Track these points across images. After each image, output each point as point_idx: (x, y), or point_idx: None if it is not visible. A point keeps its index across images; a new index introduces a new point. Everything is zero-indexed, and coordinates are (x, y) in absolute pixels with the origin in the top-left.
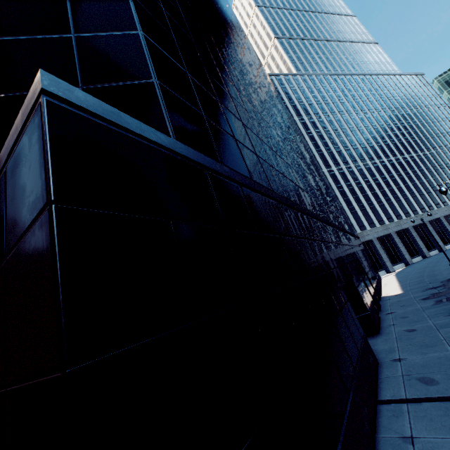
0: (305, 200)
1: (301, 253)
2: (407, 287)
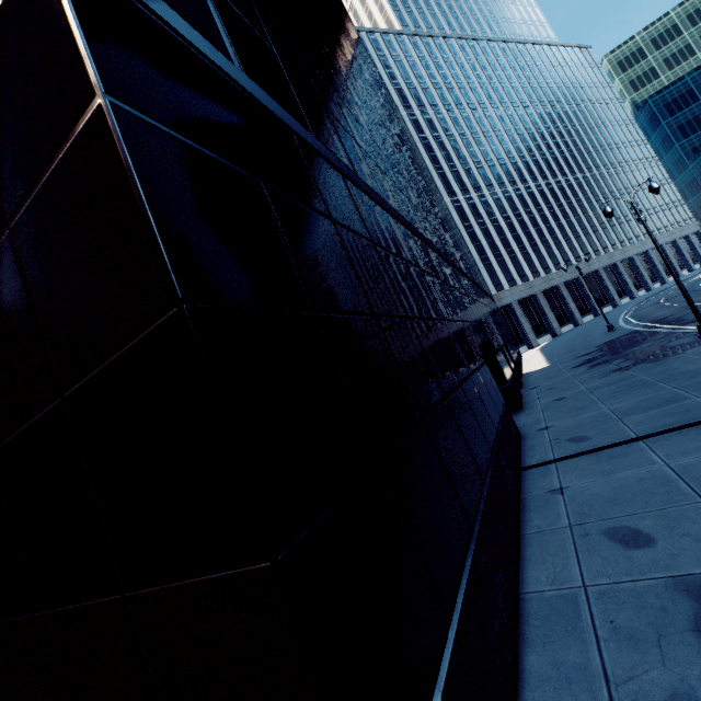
0: (426, 229)
1: (428, 289)
2: (555, 359)
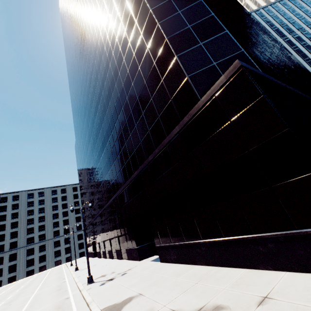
0: None
1: None
2: None
